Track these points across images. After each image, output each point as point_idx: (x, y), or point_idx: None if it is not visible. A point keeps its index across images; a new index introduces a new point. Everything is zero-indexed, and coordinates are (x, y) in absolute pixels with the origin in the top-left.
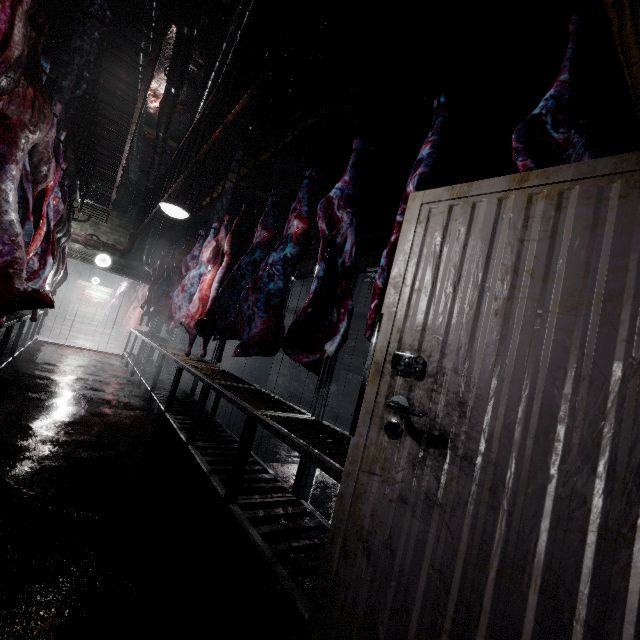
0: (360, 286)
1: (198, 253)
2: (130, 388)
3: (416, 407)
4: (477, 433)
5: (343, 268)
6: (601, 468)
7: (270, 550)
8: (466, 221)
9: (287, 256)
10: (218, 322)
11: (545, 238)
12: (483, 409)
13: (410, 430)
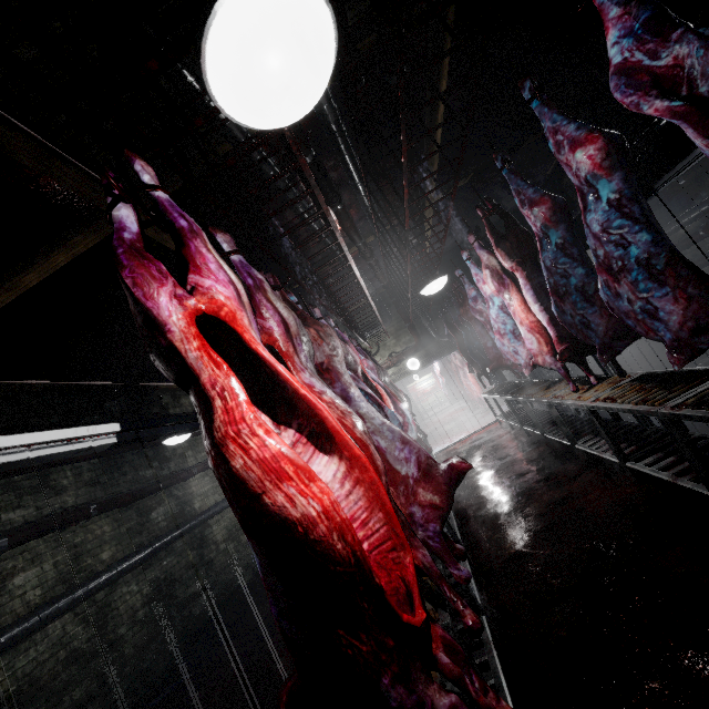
0: None
1: (474, 292)
2: (544, 451)
3: None
4: None
5: None
6: None
7: None
8: None
9: (614, 198)
10: (592, 340)
11: None
12: None
13: None
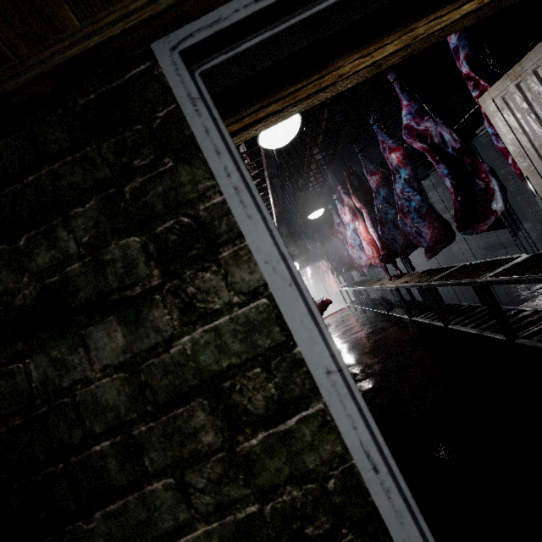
0: (480, 146)
1: (338, 220)
2: (373, 320)
3: None
4: None
5: (456, 151)
6: None
7: None
8: (538, 85)
9: (406, 178)
10: (397, 248)
11: None
12: None
13: None
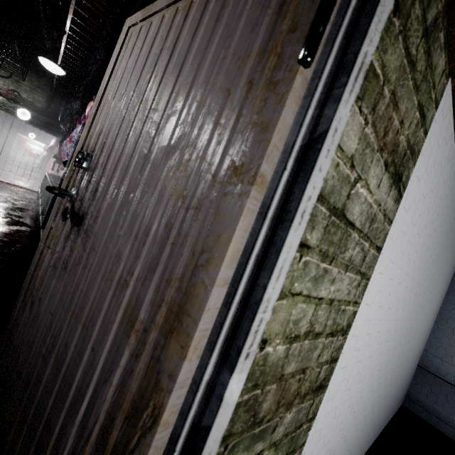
0: None
1: None
2: (30, 213)
3: (79, 195)
4: (96, 212)
5: None
6: (134, 231)
7: None
8: (144, 38)
9: None
10: None
11: (172, 45)
12: (103, 193)
13: (72, 213)
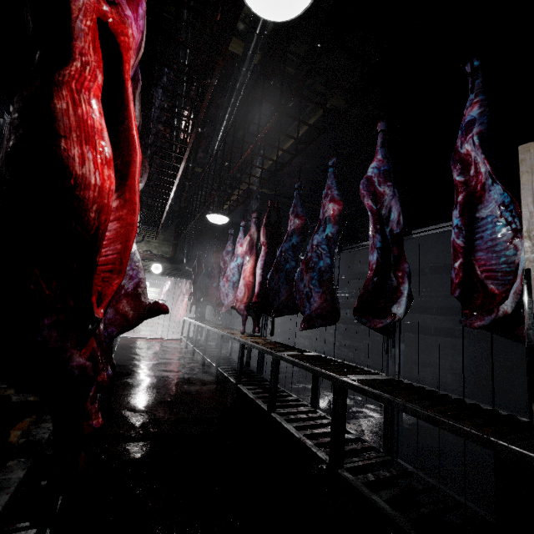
0: (405, 248)
1: (231, 248)
2: (197, 366)
3: None
4: None
5: (391, 235)
6: None
7: (405, 519)
8: None
9: (328, 235)
10: (272, 302)
11: None
12: None
13: None
